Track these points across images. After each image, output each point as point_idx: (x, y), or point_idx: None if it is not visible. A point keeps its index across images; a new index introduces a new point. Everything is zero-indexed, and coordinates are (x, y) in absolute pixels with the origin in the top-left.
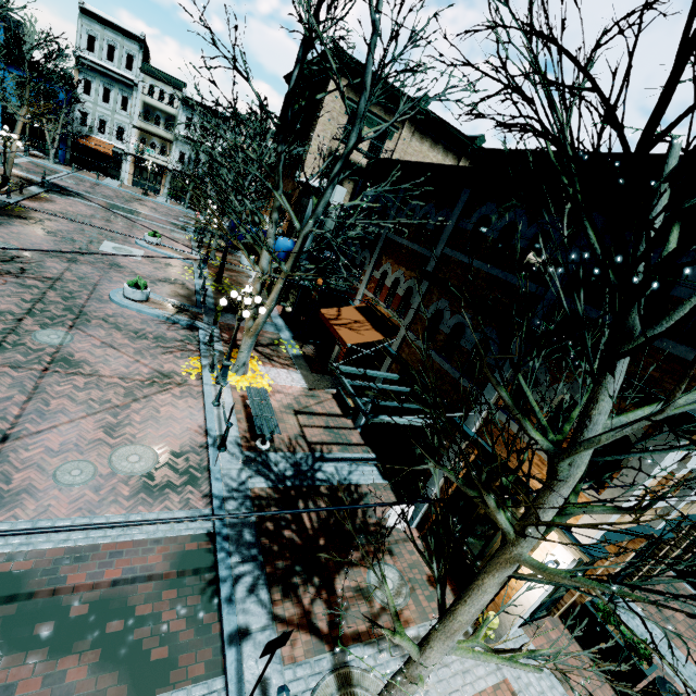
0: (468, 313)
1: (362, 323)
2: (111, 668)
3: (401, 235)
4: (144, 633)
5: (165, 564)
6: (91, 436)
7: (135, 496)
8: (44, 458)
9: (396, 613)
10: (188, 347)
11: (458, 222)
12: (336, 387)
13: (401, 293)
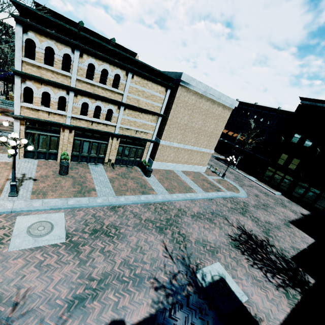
0: None
1: None
2: None
3: None
4: None
5: None
6: None
7: None
8: None
9: None
10: None
11: None
12: None
13: None
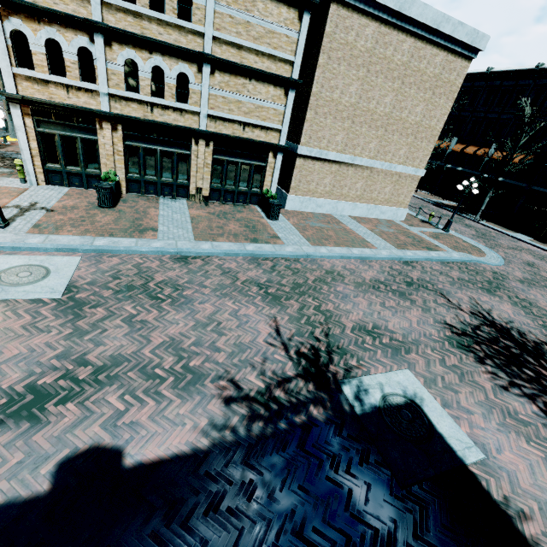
0: None
1: None
2: None
3: None
4: None
5: None
6: None
7: None
8: None
9: None
10: None
11: None
12: None
13: None
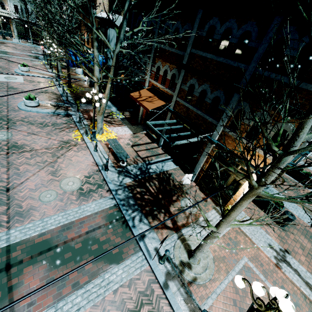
0: (207, 84)
1: (153, 97)
2: (100, 260)
3: (164, 44)
4: (106, 246)
5: (103, 221)
6: (47, 179)
7: (79, 198)
8: (30, 193)
9: (207, 220)
10: (70, 126)
11: (197, 32)
12: (145, 130)
13: (169, 77)
